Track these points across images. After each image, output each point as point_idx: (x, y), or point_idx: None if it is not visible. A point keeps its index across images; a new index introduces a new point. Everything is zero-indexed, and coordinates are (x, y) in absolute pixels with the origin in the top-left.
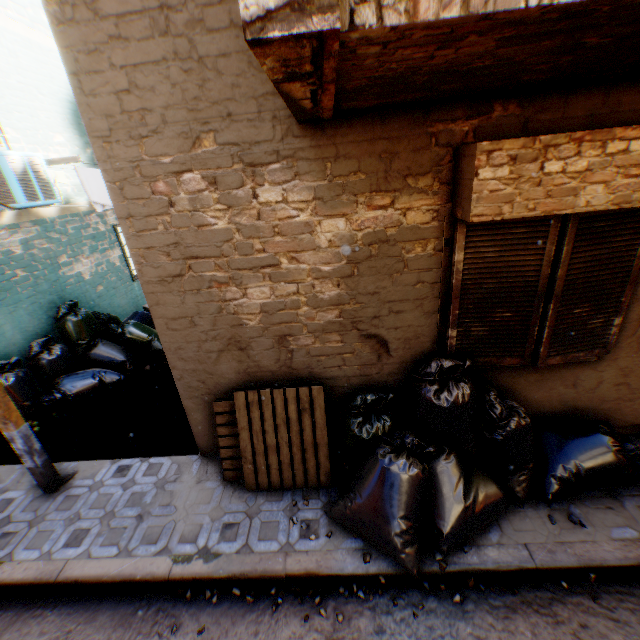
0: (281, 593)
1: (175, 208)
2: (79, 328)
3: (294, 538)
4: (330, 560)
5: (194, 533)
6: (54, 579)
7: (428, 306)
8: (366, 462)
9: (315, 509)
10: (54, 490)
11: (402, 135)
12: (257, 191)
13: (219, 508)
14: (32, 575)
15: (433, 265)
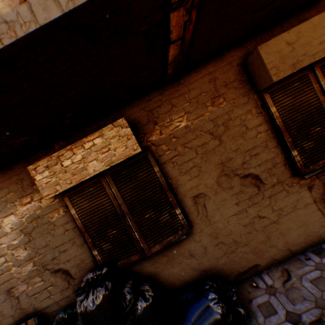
0: None
1: None
2: None
3: None
4: None
5: None
6: None
7: (78, 241)
8: None
9: None
10: None
11: (22, 171)
12: None
13: None
14: None
15: (68, 219)
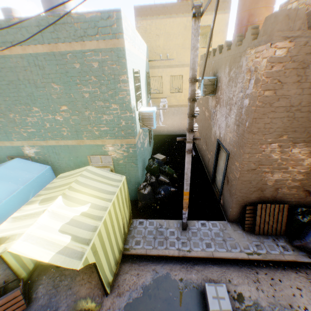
0: (283, 265)
1: (264, 152)
2: (156, 169)
3: (281, 250)
4: (298, 257)
5: (247, 246)
6: (212, 256)
7: None
8: (306, 229)
9: (282, 242)
10: (186, 229)
11: None
12: (291, 149)
13: (249, 239)
14: (204, 255)
15: None
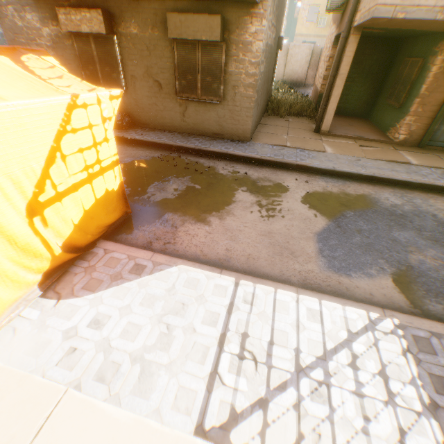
0: None
1: (10, 18)
2: None
3: None
4: None
5: None
6: None
7: (77, 64)
8: None
9: None
10: None
11: (54, 5)
12: (27, 16)
13: None
14: None
15: (74, 49)
